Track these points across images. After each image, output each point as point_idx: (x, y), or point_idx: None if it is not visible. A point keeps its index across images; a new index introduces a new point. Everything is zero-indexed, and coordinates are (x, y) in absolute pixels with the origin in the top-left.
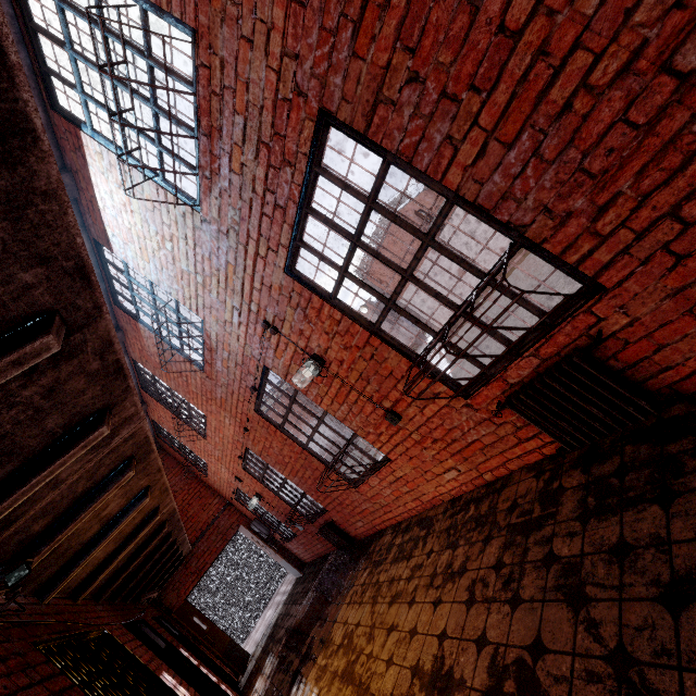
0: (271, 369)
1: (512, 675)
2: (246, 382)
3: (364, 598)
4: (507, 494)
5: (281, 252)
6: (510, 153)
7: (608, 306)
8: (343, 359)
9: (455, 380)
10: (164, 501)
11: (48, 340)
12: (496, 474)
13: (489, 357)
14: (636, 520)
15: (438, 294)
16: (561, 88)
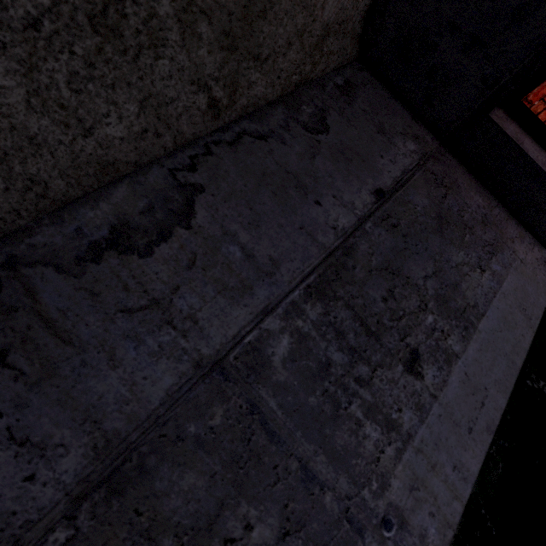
0: None
1: None
2: None
3: None
4: None
5: None
6: None
7: None
8: None
9: None
10: None
11: None
12: None
13: None
14: None
15: None
16: None
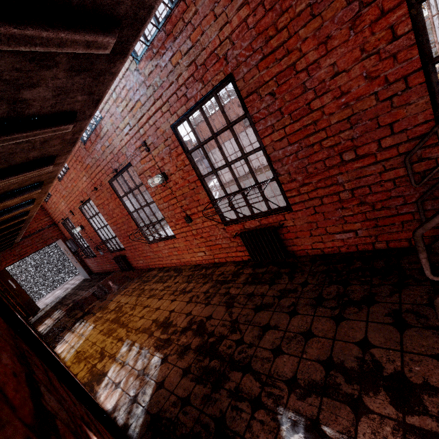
0: (133, 166)
1: (197, 324)
2: (112, 164)
3: (133, 294)
4: (221, 269)
5: (174, 116)
6: (289, 147)
7: (290, 216)
8: (178, 182)
9: (225, 217)
10: (33, 209)
11: (70, 126)
12: (220, 260)
13: (243, 215)
14: (260, 288)
15: (237, 179)
16: (314, 138)
